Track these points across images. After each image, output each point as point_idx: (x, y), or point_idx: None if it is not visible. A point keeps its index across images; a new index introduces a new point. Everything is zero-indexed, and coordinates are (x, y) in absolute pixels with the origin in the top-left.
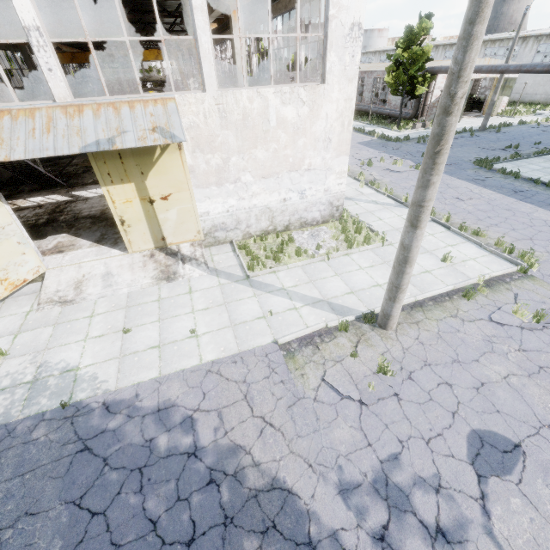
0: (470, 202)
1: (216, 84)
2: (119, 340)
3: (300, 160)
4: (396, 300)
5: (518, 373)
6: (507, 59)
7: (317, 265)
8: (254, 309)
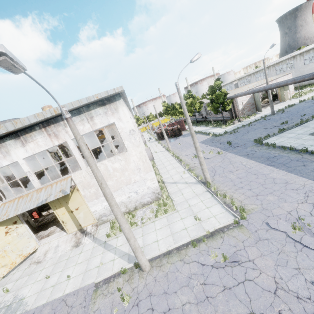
0: (236, 172)
1: (86, 166)
2: (44, 282)
3: (129, 180)
4: (136, 256)
5: (192, 301)
6: (266, 81)
7: (137, 231)
8: (98, 261)
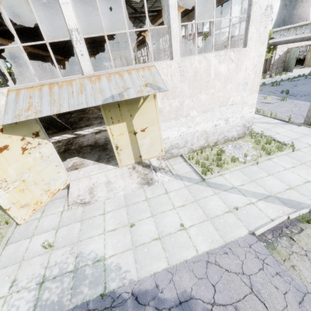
0: None
1: (179, 54)
2: (128, 233)
3: (227, 98)
4: None
5: None
6: None
7: (251, 168)
8: (220, 205)
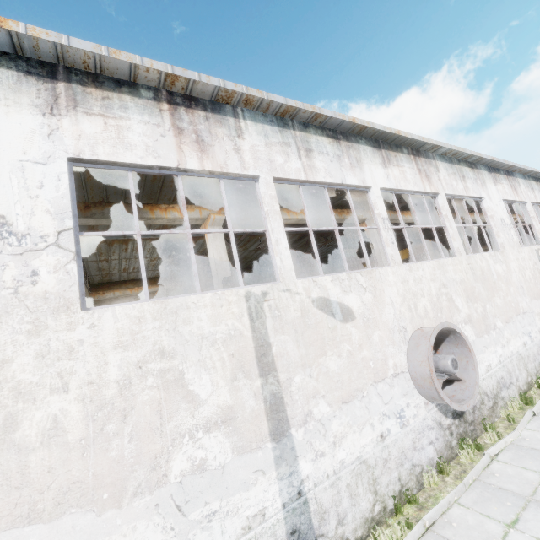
0: None
1: None
2: None
3: None
4: None
5: None
6: None
7: None
8: None
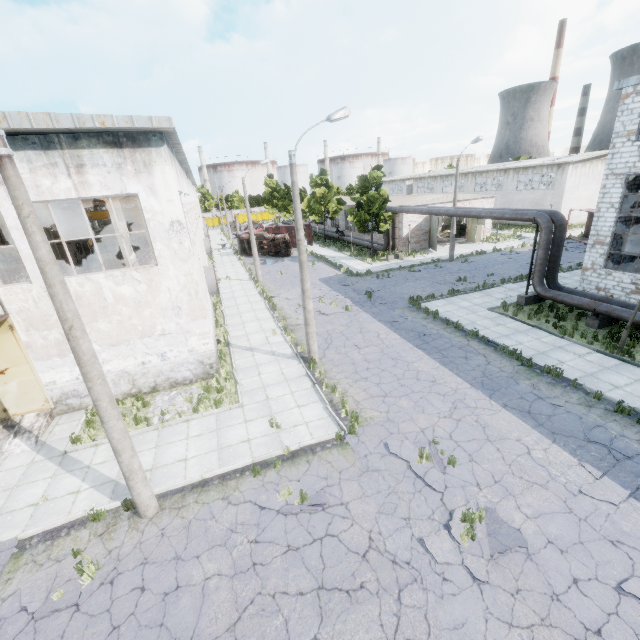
0: (365, 350)
1: None
2: None
3: (151, 327)
4: (130, 487)
5: (225, 572)
6: (454, 199)
7: (147, 435)
8: (36, 494)
